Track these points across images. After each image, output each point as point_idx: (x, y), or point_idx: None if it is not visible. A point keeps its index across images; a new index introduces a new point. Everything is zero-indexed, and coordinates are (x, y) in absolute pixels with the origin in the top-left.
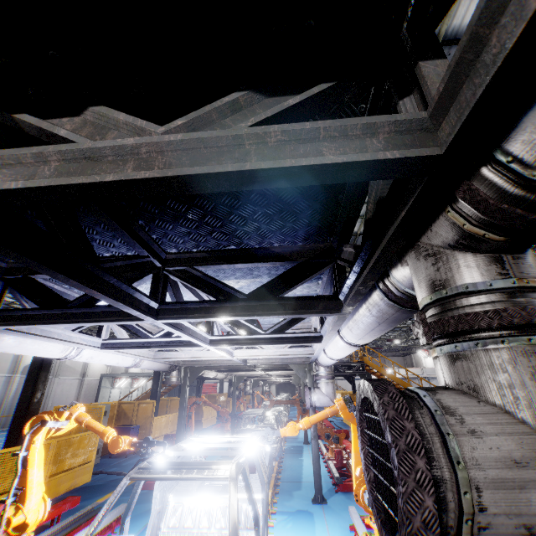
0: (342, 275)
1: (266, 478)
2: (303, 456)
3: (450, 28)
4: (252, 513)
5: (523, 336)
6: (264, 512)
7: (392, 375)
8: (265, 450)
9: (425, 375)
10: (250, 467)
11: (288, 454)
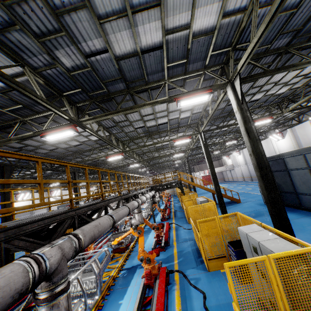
0: (74, 225)
1: (98, 271)
2: (150, 233)
3: (142, 46)
4: (82, 292)
5: (40, 305)
6: (97, 284)
7: (195, 184)
8: (123, 242)
9: (227, 169)
10: (118, 249)
11: (144, 234)
